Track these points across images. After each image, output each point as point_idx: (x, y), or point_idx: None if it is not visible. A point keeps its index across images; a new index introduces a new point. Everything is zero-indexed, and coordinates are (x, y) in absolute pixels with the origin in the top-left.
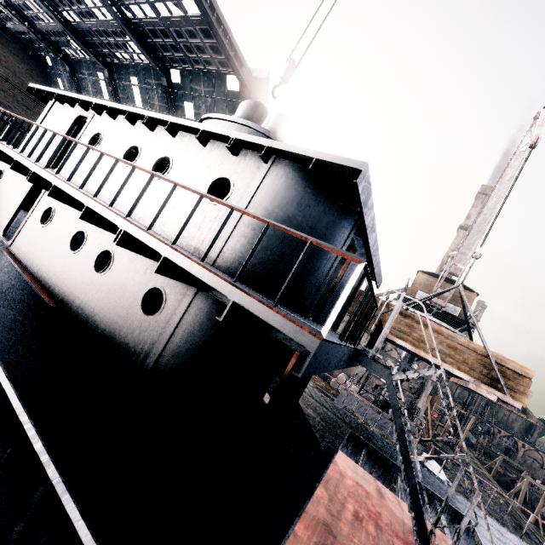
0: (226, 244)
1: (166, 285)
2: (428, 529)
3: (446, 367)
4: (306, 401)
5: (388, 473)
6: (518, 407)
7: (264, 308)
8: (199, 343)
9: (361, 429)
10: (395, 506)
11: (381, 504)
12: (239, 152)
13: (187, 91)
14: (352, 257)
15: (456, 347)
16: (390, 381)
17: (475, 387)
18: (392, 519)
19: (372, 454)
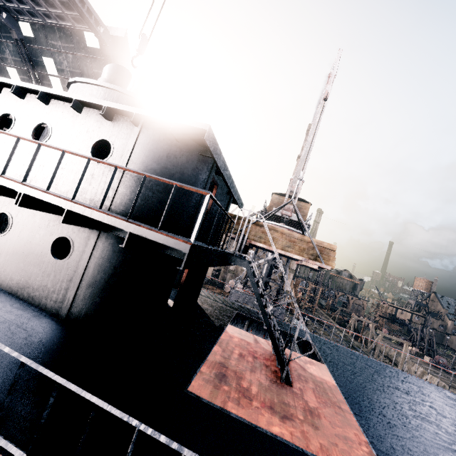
0: (116, 193)
1: (71, 233)
2: (286, 352)
3: (289, 254)
4: (203, 301)
5: (265, 333)
6: (329, 269)
7: (152, 233)
8: (110, 271)
9: (244, 310)
10: (266, 345)
11: (257, 346)
12: (113, 118)
13: (44, 46)
14: (202, 191)
15: (294, 240)
16: (249, 268)
17: (306, 263)
18: (263, 352)
19: (254, 324)
